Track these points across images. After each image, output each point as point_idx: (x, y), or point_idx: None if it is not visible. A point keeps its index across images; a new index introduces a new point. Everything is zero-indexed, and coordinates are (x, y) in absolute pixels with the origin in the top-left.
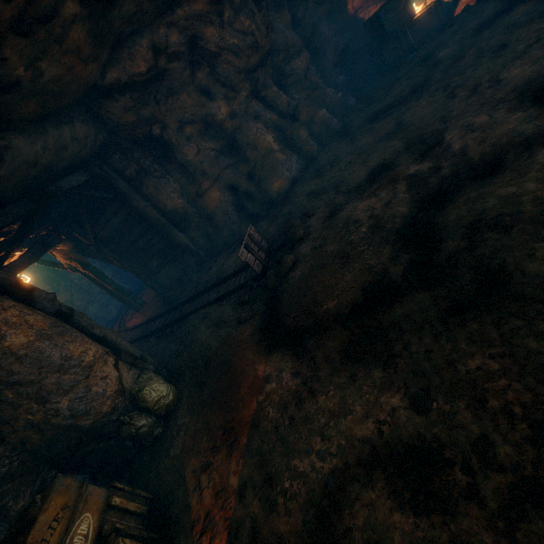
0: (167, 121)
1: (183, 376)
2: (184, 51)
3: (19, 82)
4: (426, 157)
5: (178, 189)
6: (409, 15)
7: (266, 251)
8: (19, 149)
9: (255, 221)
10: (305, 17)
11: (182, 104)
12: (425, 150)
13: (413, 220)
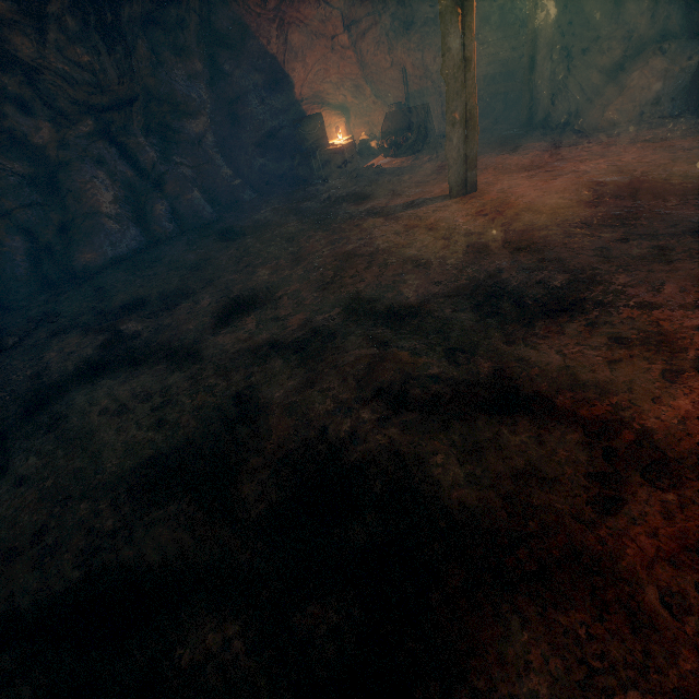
0: None
1: None
2: None
3: None
4: (153, 317)
5: None
6: (323, 142)
7: None
8: None
9: (46, 288)
10: (235, 74)
11: None
12: (164, 308)
13: (65, 383)
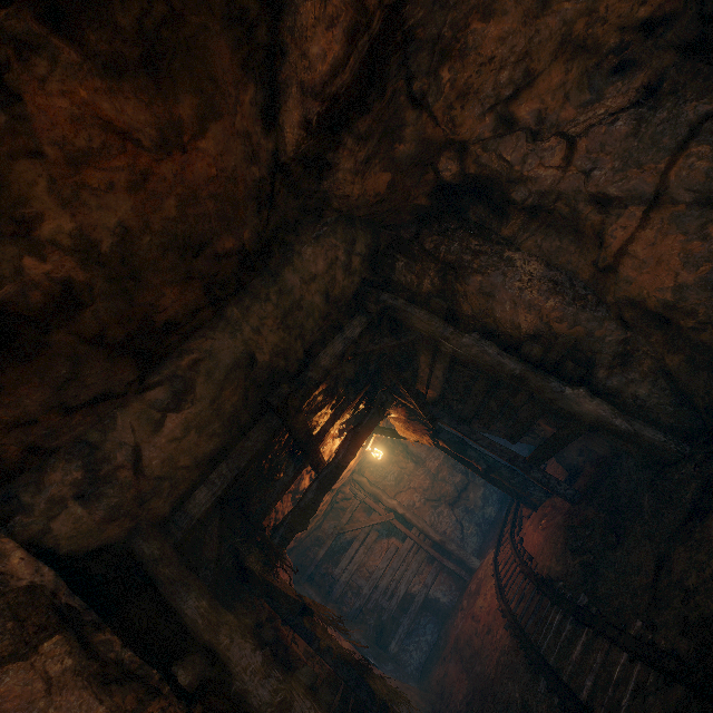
0: (459, 130)
1: None
2: None
3: (71, 281)
4: None
5: (540, 272)
6: None
7: None
8: (216, 353)
9: None
10: None
11: (477, 56)
12: None
13: None
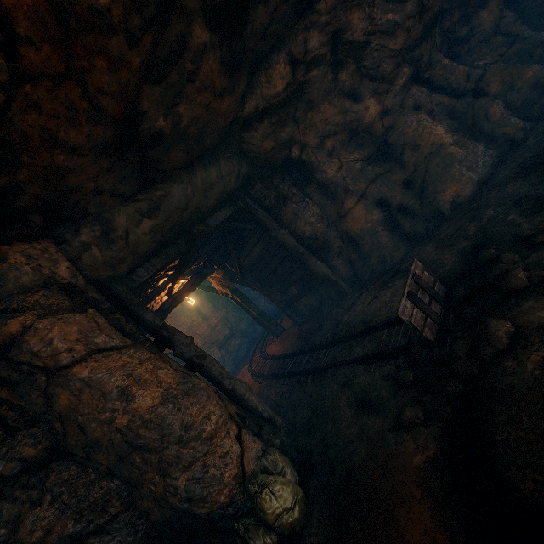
0: (305, 139)
1: (314, 471)
2: (325, 53)
3: (162, 133)
4: None
5: (318, 211)
6: None
7: (442, 300)
8: (173, 196)
9: (415, 244)
10: None
11: (322, 115)
12: None
13: None
